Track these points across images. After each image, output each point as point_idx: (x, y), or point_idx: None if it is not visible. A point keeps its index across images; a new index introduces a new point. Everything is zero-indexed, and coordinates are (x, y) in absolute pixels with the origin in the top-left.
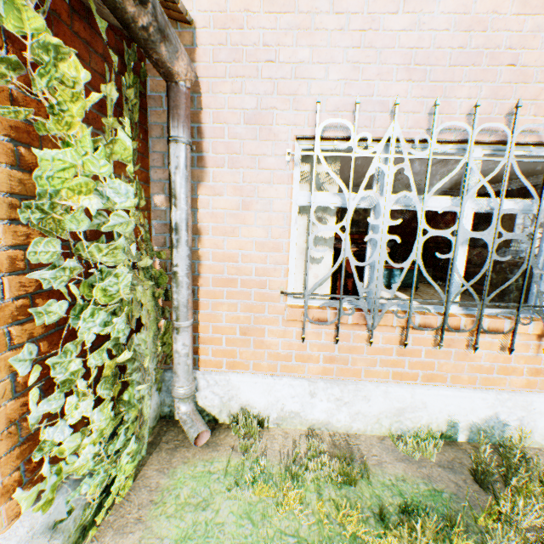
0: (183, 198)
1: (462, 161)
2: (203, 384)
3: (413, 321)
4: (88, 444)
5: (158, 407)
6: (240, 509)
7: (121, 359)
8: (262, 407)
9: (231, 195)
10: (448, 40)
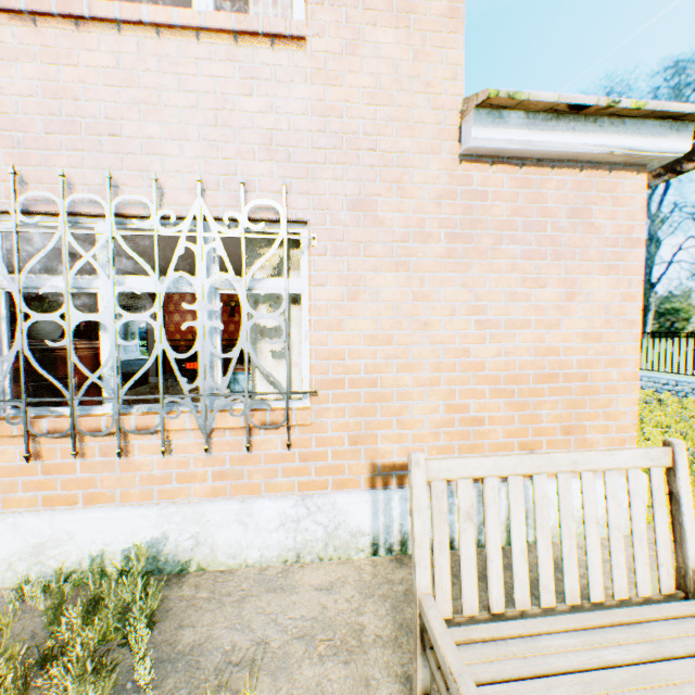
0: None
1: (59, 235)
2: None
3: (41, 427)
4: None
5: None
6: None
7: None
8: None
9: None
10: (36, 107)
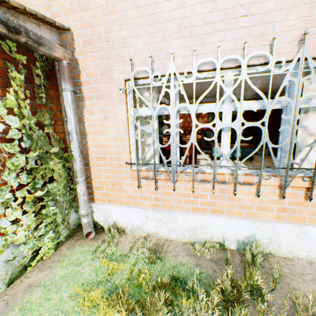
0: (71, 118)
1: (214, 82)
2: (95, 209)
3: (197, 178)
4: (22, 230)
5: (77, 220)
6: (94, 268)
7: (37, 194)
8: (123, 222)
9: (98, 114)
10: (201, 9)
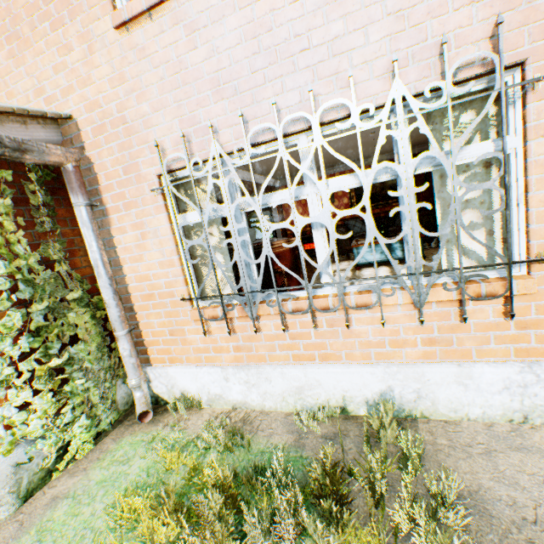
0: (92, 244)
1: (278, 157)
2: (153, 377)
3: (287, 308)
4: (36, 418)
5: (129, 395)
6: (145, 465)
7: (53, 364)
8: (195, 392)
9: (132, 231)
10: (242, 52)
